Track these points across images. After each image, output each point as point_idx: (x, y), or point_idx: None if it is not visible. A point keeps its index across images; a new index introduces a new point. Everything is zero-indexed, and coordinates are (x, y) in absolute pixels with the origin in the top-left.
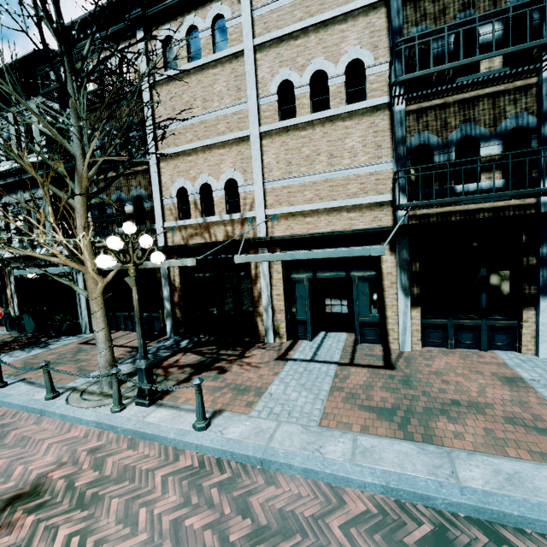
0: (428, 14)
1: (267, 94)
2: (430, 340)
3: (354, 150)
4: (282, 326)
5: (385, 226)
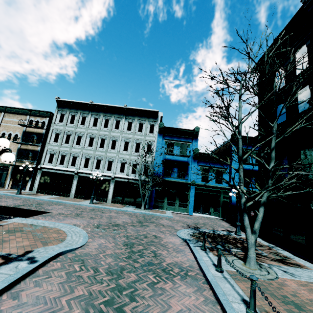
0: (29, 132)
1: (0, 133)
2: (13, 187)
3: (11, 149)
4: None
5: (12, 164)
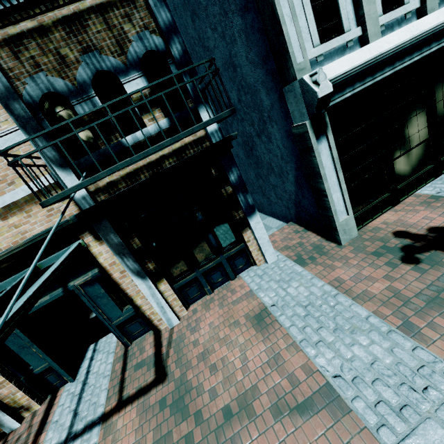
0: None
1: None
2: (191, 297)
3: None
4: (19, 396)
5: (70, 215)
